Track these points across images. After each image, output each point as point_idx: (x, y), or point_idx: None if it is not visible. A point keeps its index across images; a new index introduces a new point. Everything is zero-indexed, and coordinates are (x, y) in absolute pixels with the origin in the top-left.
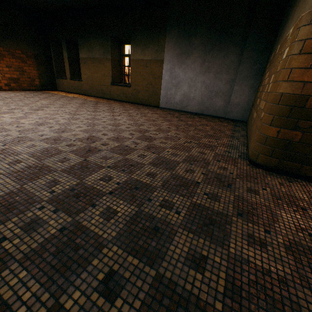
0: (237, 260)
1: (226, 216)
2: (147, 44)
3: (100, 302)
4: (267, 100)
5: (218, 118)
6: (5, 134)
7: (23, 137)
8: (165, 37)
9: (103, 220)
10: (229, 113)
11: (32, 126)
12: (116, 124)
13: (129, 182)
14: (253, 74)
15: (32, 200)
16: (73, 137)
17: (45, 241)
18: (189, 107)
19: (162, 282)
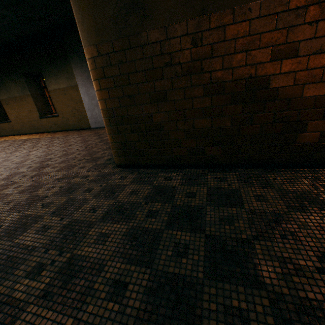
0: (14, 246)
1: (41, 217)
2: (58, 74)
3: None
4: None
5: None
6: None
7: None
8: (71, 64)
9: None
10: None
11: None
12: (24, 160)
13: None
14: None
15: None
16: None
17: None
18: None
19: None
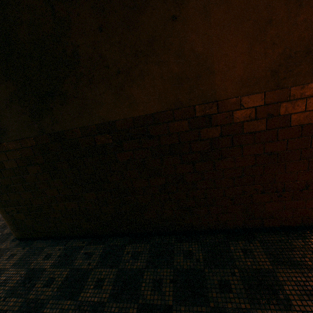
0: None
1: None
2: None
3: None
4: None
5: None
6: None
7: None
8: None
9: None
10: None
11: None
12: None
13: None
14: None
15: None
16: None
17: None
18: None
19: None
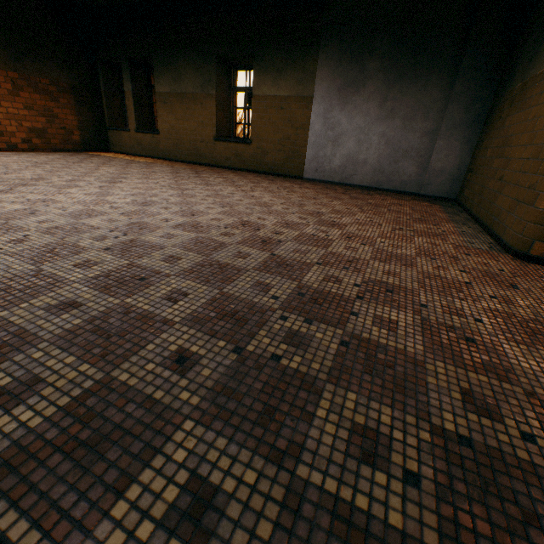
0: None
1: None
2: (285, 70)
3: (486, 423)
4: (541, 156)
5: (408, 195)
6: (105, 218)
7: (140, 223)
8: (318, 57)
9: (386, 331)
10: (427, 186)
11: (133, 206)
12: (263, 204)
13: (370, 284)
14: (469, 120)
15: (258, 308)
16: (218, 222)
17: (336, 358)
18: (357, 176)
19: (539, 400)
